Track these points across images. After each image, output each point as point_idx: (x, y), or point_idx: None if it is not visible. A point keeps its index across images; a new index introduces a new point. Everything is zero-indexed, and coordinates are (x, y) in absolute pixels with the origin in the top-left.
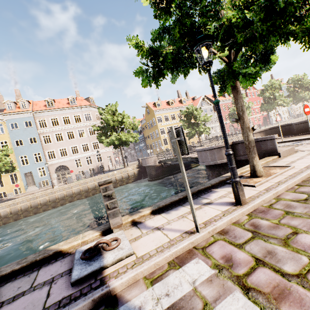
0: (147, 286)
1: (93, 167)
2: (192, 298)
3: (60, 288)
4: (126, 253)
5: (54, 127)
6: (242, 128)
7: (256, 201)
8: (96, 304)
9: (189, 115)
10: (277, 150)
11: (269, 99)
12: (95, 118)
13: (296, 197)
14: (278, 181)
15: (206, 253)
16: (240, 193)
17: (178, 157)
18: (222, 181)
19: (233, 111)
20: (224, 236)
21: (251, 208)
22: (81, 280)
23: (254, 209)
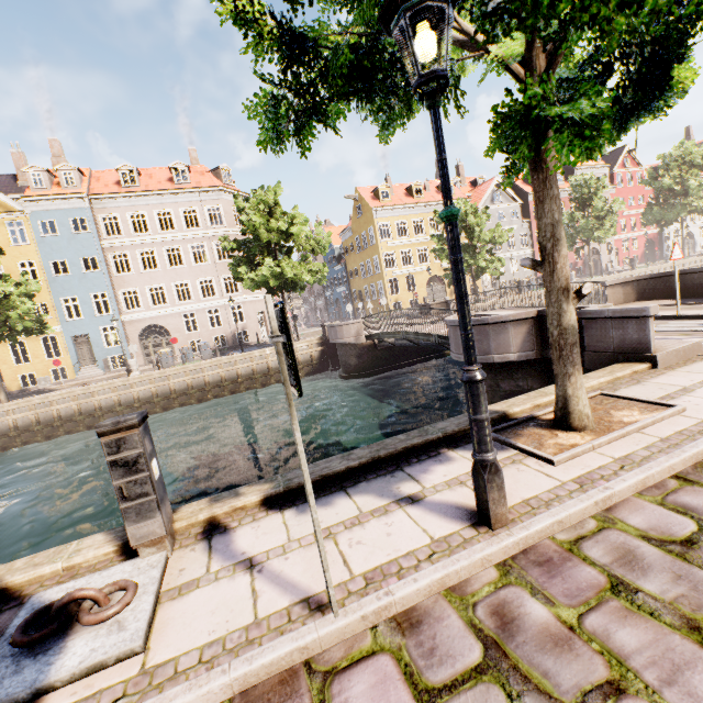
0: None
1: (224, 334)
2: None
3: None
4: (119, 650)
5: (139, 236)
6: (549, 288)
7: (537, 522)
8: None
9: None
10: (651, 348)
11: (670, 194)
12: (232, 219)
13: (660, 527)
14: (624, 457)
15: (326, 701)
16: (493, 494)
17: (285, 393)
18: None
19: (569, 220)
20: (403, 637)
21: (515, 543)
22: None
23: (525, 547)
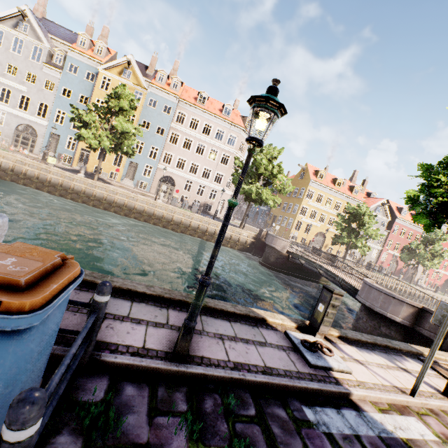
0: (378, 411)
1: (200, 201)
2: (425, 445)
3: (299, 362)
4: (348, 370)
5: (190, 130)
6: None
7: None
8: (339, 395)
9: (355, 215)
10: None
11: None
12: (238, 146)
13: None
14: None
15: (423, 419)
16: None
17: (442, 330)
18: (411, 351)
19: (415, 246)
20: (435, 415)
21: None
22: (316, 367)
23: None
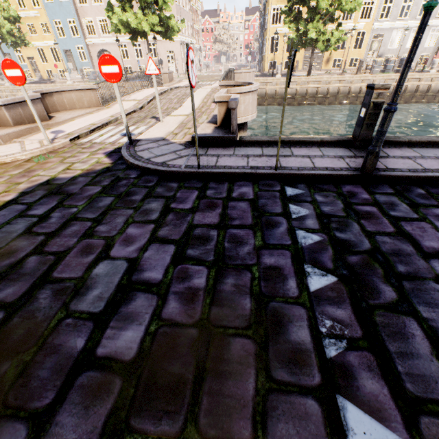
0: None
1: (144, 65)
2: None
3: None
4: None
5: None
6: None
7: None
8: None
9: None
10: None
11: None
12: None
13: None
14: None
15: None
16: None
17: None
18: None
19: None
20: None
21: None
22: None
23: None
